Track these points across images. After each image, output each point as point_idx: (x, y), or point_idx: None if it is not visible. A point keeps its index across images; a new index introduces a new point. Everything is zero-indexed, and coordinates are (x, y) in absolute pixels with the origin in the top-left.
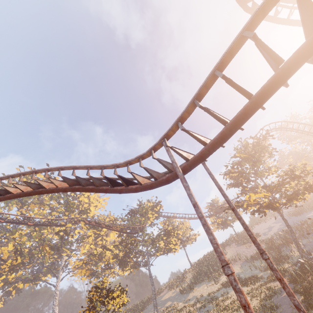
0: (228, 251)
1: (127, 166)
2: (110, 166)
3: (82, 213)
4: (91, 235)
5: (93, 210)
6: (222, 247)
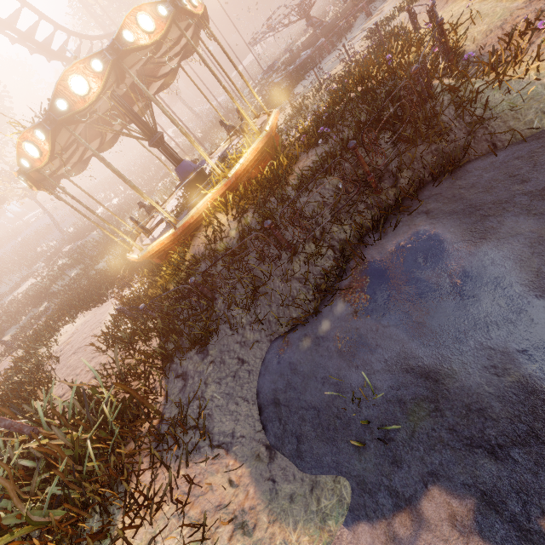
0: None
1: (79, 37)
2: (62, 26)
3: None
4: None
5: None
6: None
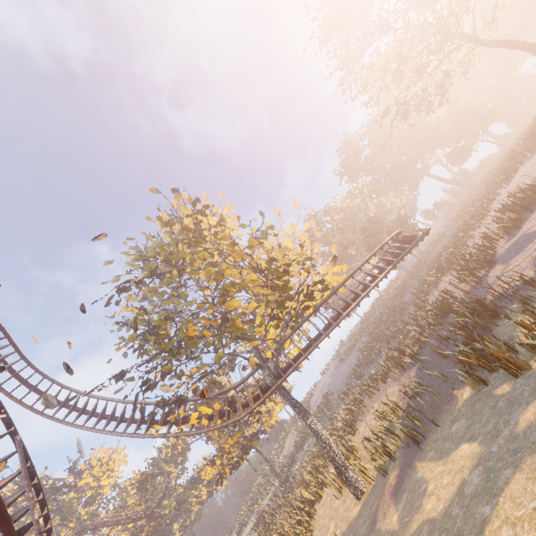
0: (288, 441)
1: None
2: None
3: (88, 506)
4: (111, 531)
5: (107, 482)
6: (285, 435)
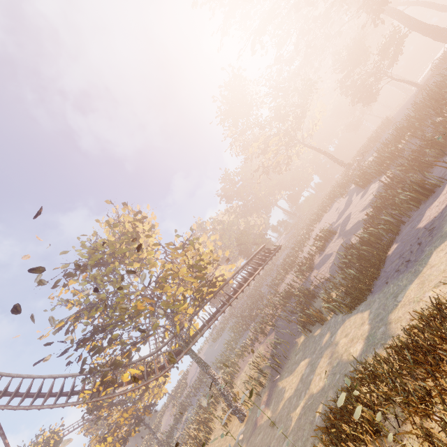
0: (164, 419)
1: None
2: None
3: None
4: None
5: None
6: (161, 414)
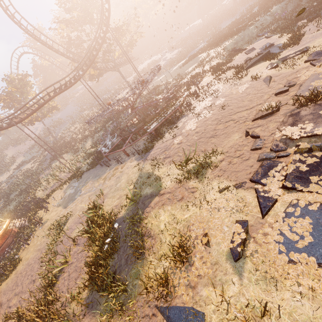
0: (8, 153)
1: None
2: None
3: None
4: None
5: None
6: (1, 152)
